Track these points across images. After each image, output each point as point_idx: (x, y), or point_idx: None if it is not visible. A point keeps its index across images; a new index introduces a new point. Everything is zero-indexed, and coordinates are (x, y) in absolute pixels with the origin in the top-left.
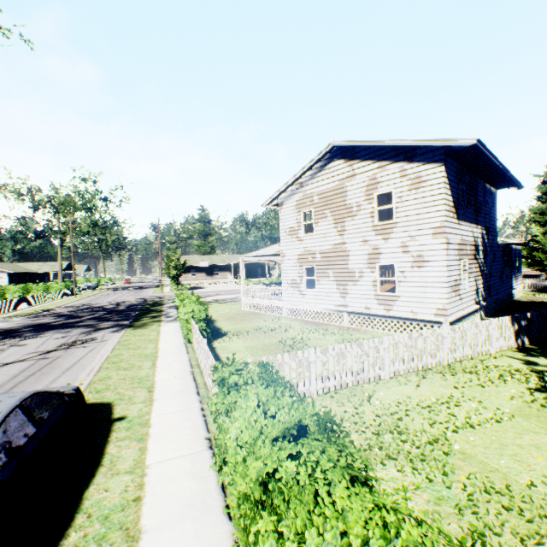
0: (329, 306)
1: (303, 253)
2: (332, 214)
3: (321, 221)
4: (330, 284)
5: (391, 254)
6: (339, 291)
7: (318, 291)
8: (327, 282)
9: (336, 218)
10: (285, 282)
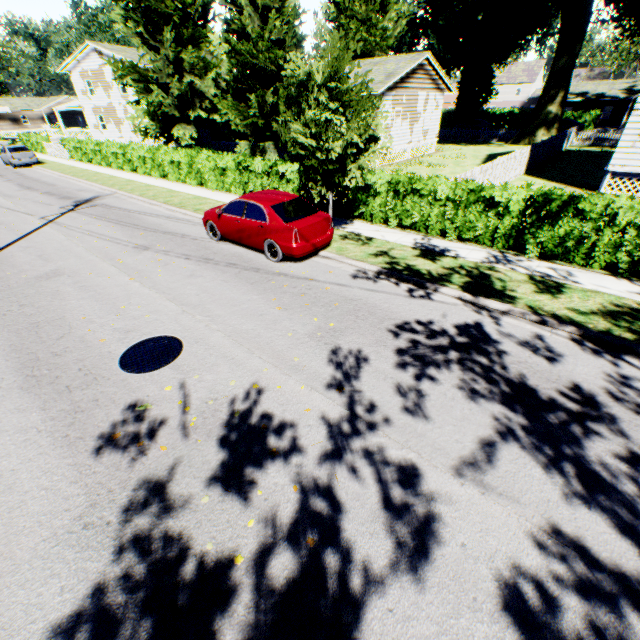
0: (117, 139)
1: (95, 108)
2: (103, 86)
3: (98, 89)
4: (113, 126)
5: (132, 111)
6: (118, 130)
7: (109, 131)
8: (112, 125)
9: (105, 89)
10: (91, 126)
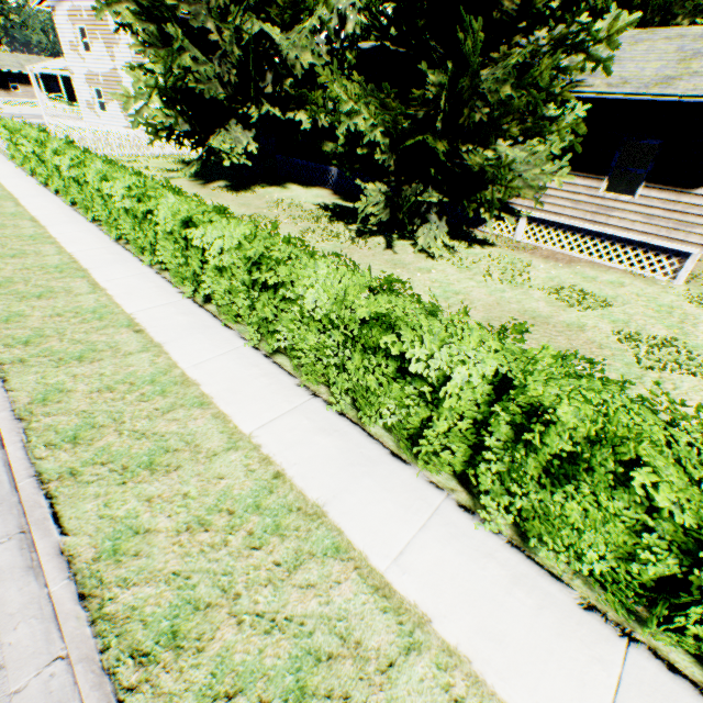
0: (120, 128)
1: (90, 74)
2: (103, 38)
3: (96, 43)
4: (116, 108)
5: None
6: (124, 115)
7: (110, 114)
8: (114, 106)
9: (106, 43)
10: (82, 103)
